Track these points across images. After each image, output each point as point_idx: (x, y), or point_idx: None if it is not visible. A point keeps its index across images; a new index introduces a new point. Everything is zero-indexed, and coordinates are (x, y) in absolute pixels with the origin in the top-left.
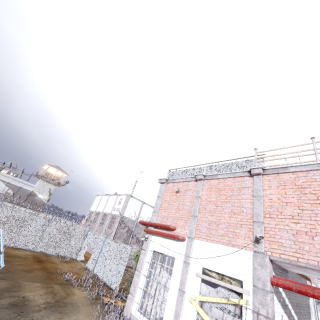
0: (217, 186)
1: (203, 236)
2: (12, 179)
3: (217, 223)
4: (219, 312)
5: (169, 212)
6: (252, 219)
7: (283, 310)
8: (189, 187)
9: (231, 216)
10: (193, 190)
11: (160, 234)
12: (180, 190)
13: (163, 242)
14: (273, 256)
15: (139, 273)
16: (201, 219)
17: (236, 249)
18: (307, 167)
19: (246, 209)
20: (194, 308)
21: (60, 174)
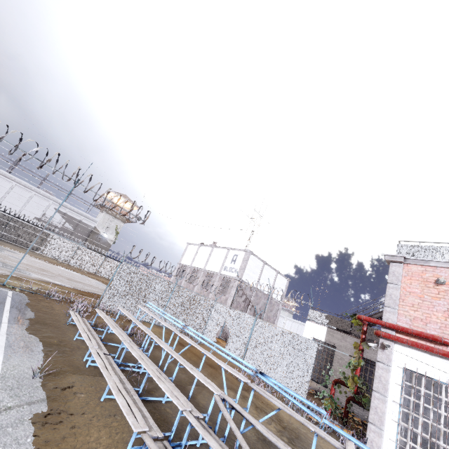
0: None
1: None
2: (70, 208)
3: None
4: None
5: (427, 314)
6: None
7: None
8: None
9: None
10: None
11: (426, 348)
12: (447, 282)
13: (427, 360)
14: None
15: (384, 397)
16: None
17: None
18: None
19: None
20: None
21: (128, 207)
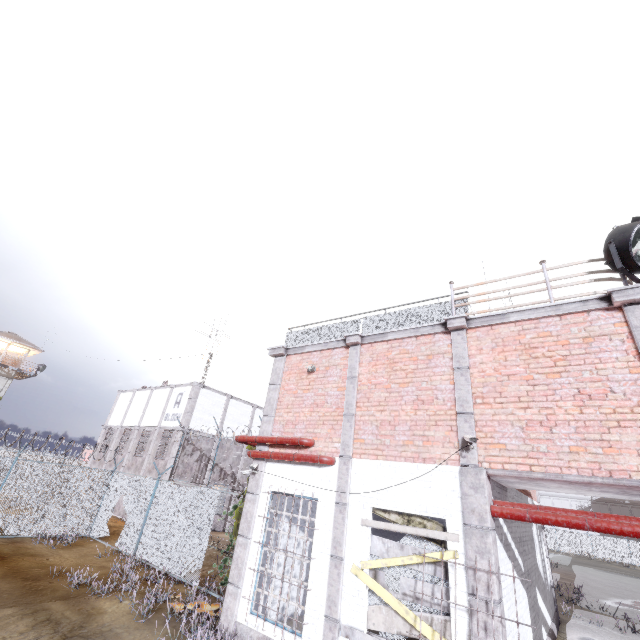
0: (387, 355)
1: (369, 451)
2: None
3: (394, 424)
4: (408, 581)
5: (297, 413)
6: (454, 409)
7: (506, 553)
8: (333, 360)
9: (417, 408)
10: (343, 365)
11: (284, 457)
12: (317, 368)
13: (290, 473)
14: (492, 469)
15: (247, 540)
16: (362, 420)
17: (431, 465)
18: (537, 313)
19: (443, 393)
20: (363, 584)
21: (21, 351)
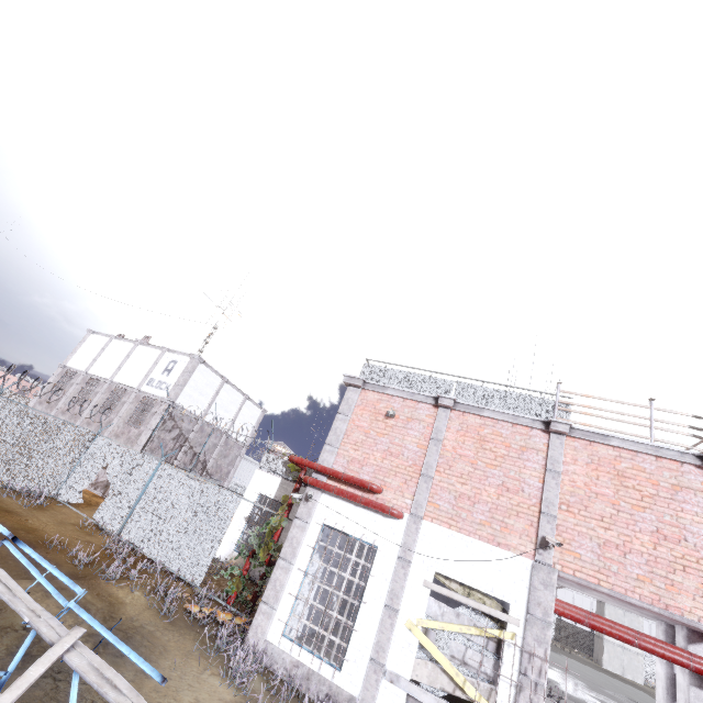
0: (479, 431)
1: (442, 518)
2: None
3: (473, 500)
4: (458, 646)
5: (367, 454)
6: (538, 507)
7: None
8: (417, 413)
9: (501, 494)
10: (427, 423)
11: (350, 497)
12: (397, 415)
13: (350, 512)
14: (564, 572)
15: (289, 565)
16: (440, 485)
17: (505, 551)
18: (637, 446)
19: (530, 488)
20: (415, 639)
21: None
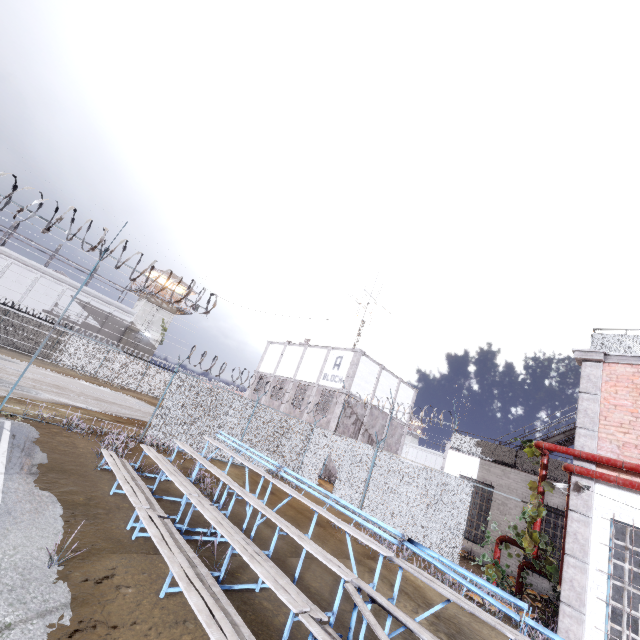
0: None
1: None
2: (93, 296)
3: None
4: None
5: None
6: None
7: None
8: None
9: None
10: None
11: None
12: None
13: None
14: None
15: (583, 564)
16: None
17: None
18: None
19: None
20: None
21: (179, 291)
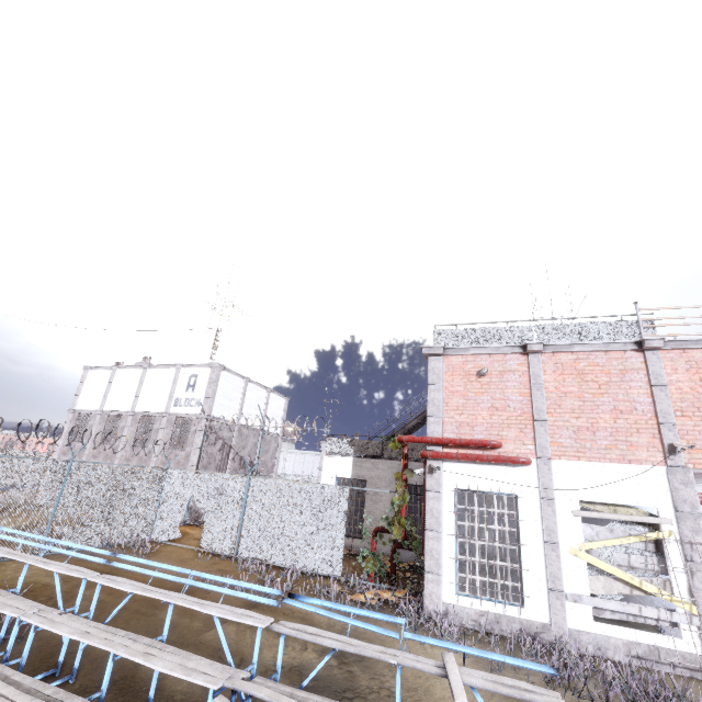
0: (575, 366)
1: (568, 453)
2: None
3: (592, 430)
4: (621, 555)
5: (473, 415)
6: (654, 419)
7: None
8: (508, 365)
9: (616, 417)
10: (522, 371)
11: (476, 458)
12: (488, 372)
13: (478, 472)
14: (697, 469)
15: (439, 534)
16: (556, 425)
17: (637, 466)
18: None
19: (642, 405)
20: (582, 562)
21: None
